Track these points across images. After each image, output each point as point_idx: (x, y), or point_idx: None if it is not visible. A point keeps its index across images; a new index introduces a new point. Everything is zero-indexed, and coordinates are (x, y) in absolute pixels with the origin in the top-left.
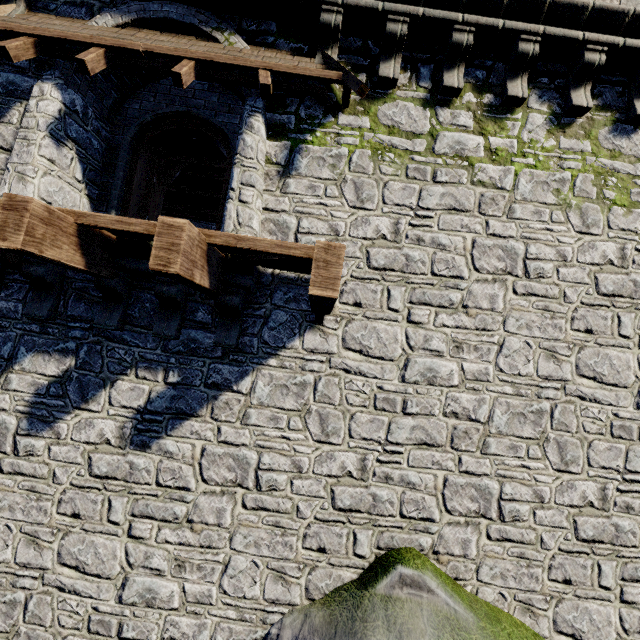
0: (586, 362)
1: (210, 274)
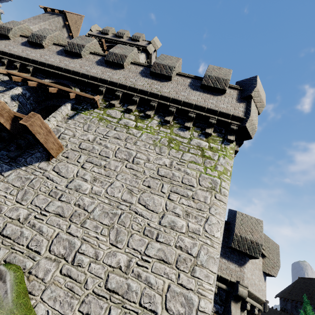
0: (143, 198)
1: (12, 126)
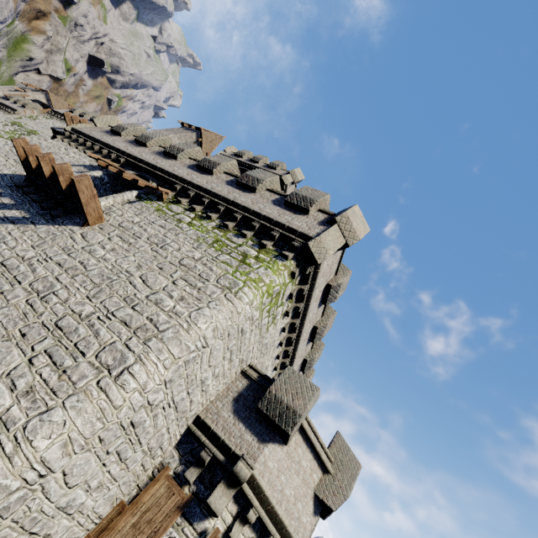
0: (148, 275)
1: (68, 188)
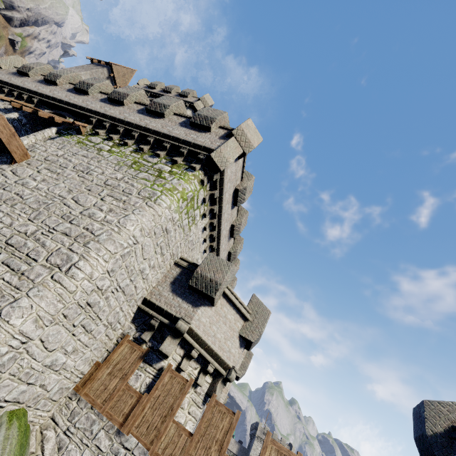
0: (79, 196)
1: None
